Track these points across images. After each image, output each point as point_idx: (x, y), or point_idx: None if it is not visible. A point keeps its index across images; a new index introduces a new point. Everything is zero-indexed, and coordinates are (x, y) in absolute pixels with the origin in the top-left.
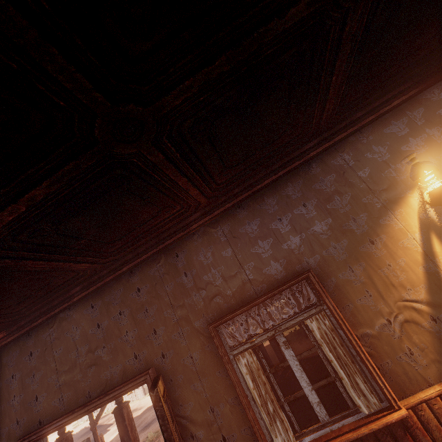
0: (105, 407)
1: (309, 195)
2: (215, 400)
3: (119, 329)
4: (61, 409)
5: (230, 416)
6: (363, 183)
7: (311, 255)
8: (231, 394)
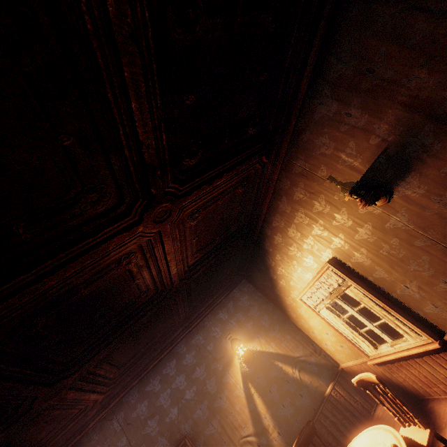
0: None
1: (180, 370)
2: None
3: None
4: None
5: None
6: (211, 354)
7: (186, 420)
8: None
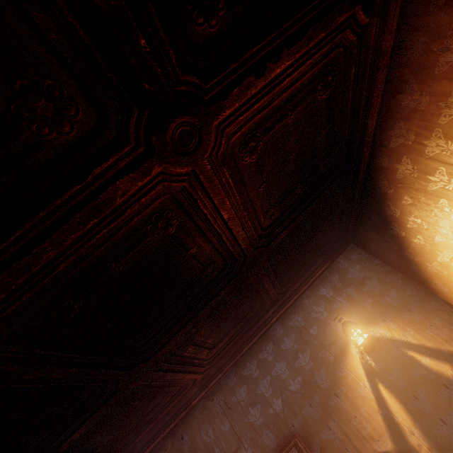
0: None
1: (279, 355)
2: None
3: None
4: None
5: None
6: (315, 339)
7: (294, 416)
8: None
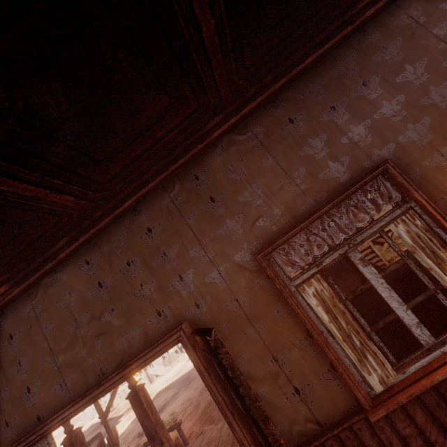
0: (114, 397)
1: (368, 70)
2: (277, 346)
3: (130, 284)
4: (66, 397)
5: (300, 361)
6: (442, 42)
7: (383, 144)
8: (298, 334)
